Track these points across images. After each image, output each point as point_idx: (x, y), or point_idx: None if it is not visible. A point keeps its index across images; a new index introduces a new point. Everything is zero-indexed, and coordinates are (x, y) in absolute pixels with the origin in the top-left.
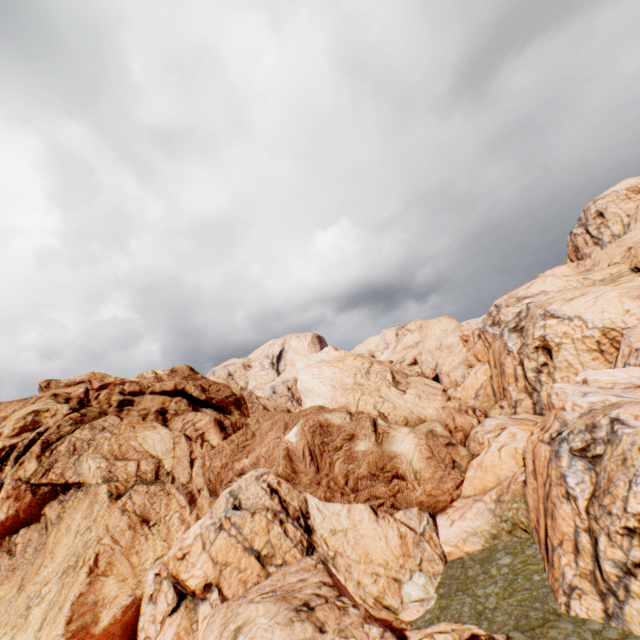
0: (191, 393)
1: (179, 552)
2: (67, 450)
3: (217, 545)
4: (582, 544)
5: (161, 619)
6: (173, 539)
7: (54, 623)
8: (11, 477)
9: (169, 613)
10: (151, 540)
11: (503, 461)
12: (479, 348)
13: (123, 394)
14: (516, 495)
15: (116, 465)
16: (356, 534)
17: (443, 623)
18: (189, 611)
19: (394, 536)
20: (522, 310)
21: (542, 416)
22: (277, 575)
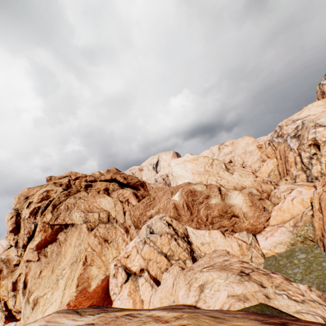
0: (119, 180)
1: (125, 254)
2: (64, 208)
3: (144, 251)
4: None
5: (120, 285)
6: (120, 249)
7: (70, 287)
8: (40, 221)
9: (124, 282)
10: (110, 249)
11: (294, 206)
12: (269, 150)
13: (86, 182)
14: (306, 222)
15: (88, 215)
16: (214, 245)
17: None
18: (133, 281)
19: (235, 245)
20: (299, 125)
21: (312, 183)
22: (206, 258)
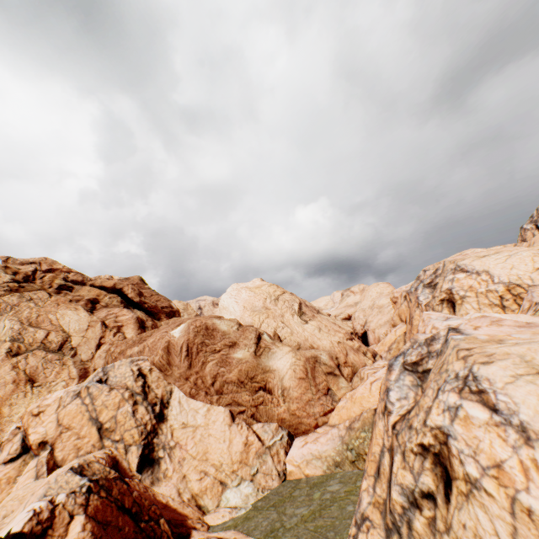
0: (127, 294)
1: (36, 409)
2: None
3: (68, 409)
4: (384, 467)
5: None
6: None
7: None
8: None
9: (5, 461)
10: (29, 398)
11: (372, 394)
12: (403, 309)
13: (66, 280)
14: (366, 424)
15: (27, 330)
16: (205, 432)
17: (232, 531)
18: (23, 464)
19: (239, 442)
20: (439, 268)
21: None
22: None
